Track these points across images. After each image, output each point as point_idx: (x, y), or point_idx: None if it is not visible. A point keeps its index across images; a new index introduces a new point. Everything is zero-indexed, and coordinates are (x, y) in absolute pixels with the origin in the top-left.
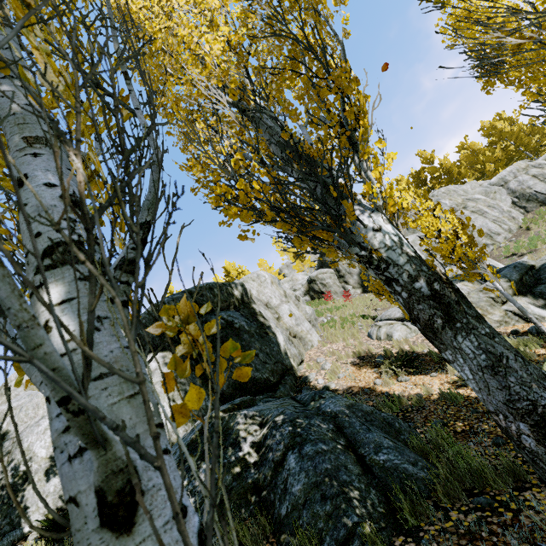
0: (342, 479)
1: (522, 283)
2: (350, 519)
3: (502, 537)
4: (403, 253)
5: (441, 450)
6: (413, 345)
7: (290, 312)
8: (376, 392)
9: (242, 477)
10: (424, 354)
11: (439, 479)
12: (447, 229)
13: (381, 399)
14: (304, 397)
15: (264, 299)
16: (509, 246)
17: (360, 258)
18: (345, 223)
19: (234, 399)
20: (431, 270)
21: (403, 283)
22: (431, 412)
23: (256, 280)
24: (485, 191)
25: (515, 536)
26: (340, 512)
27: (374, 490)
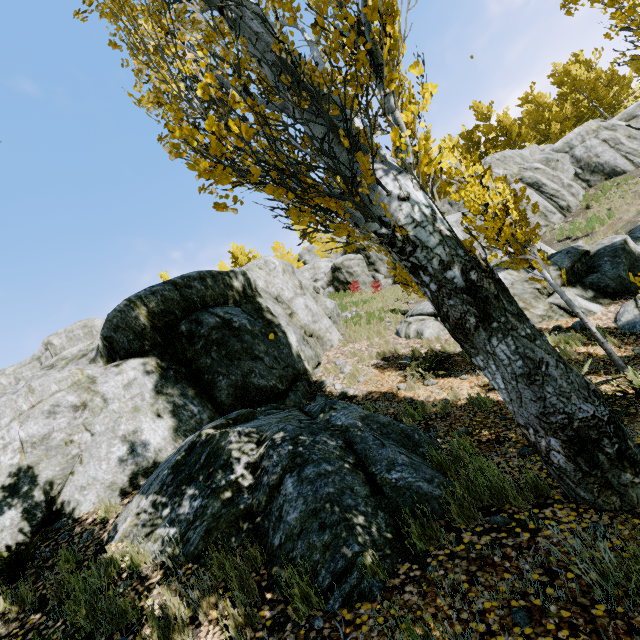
0: (346, 503)
1: (573, 272)
2: (350, 549)
3: (516, 561)
4: (436, 232)
5: (462, 463)
6: (445, 343)
7: (306, 307)
8: (399, 397)
9: (233, 503)
10: (456, 354)
11: (455, 498)
12: (496, 203)
13: (404, 406)
14: (314, 409)
15: (275, 291)
16: (564, 228)
17: (379, 237)
18: (360, 188)
19: (235, 410)
20: (468, 254)
21: (433, 272)
22: (456, 420)
23: (263, 267)
24: (546, 159)
25: (530, 560)
26: (340, 541)
27: (383, 512)
